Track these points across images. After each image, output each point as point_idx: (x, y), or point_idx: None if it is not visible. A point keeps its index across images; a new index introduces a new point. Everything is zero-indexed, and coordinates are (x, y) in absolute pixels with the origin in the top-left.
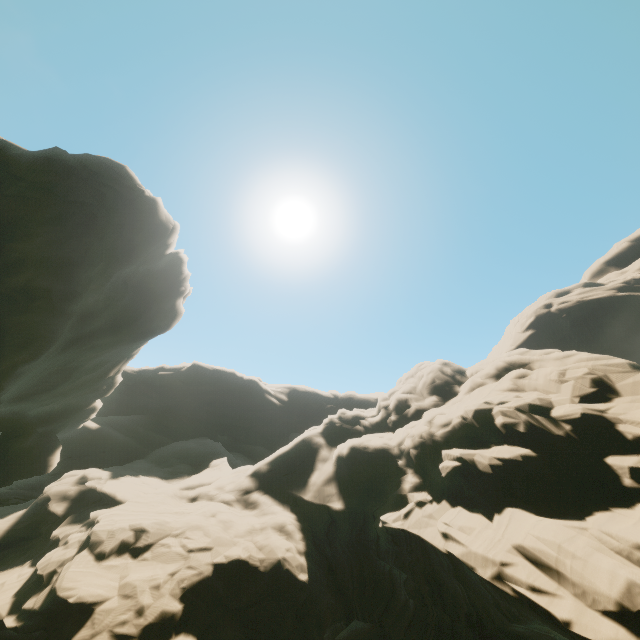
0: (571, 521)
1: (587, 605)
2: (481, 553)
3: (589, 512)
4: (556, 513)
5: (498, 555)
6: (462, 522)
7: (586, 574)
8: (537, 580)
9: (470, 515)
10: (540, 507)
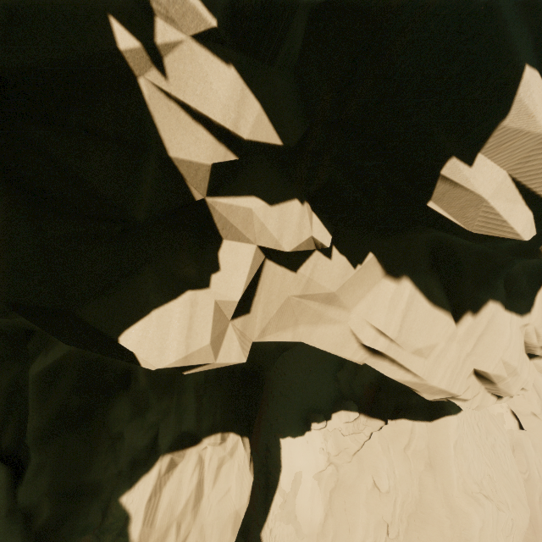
0: (525, 318)
1: (488, 391)
2: (443, 389)
3: (536, 292)
4: (515, 295)
5: (463, 390)
6: (424, 341)
7: (512, 386)
8: (474, 392)
9: (432, 315)
10: (508, 284)
